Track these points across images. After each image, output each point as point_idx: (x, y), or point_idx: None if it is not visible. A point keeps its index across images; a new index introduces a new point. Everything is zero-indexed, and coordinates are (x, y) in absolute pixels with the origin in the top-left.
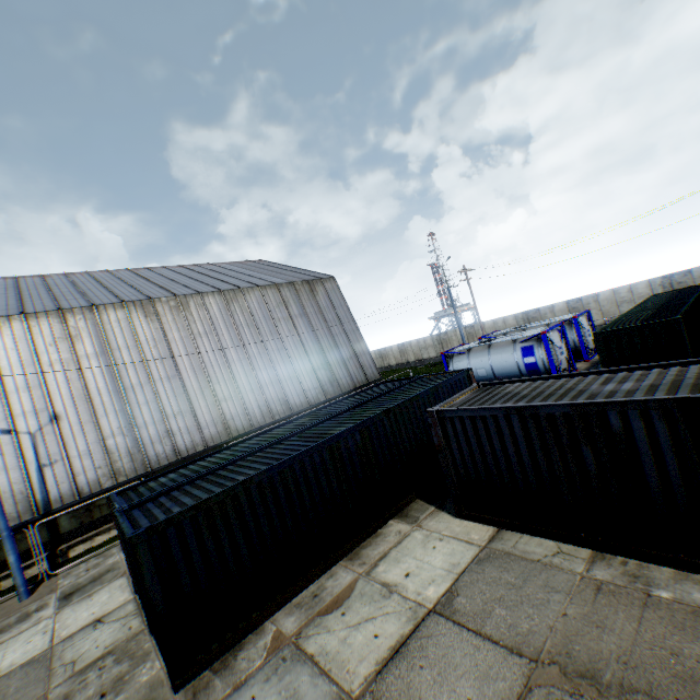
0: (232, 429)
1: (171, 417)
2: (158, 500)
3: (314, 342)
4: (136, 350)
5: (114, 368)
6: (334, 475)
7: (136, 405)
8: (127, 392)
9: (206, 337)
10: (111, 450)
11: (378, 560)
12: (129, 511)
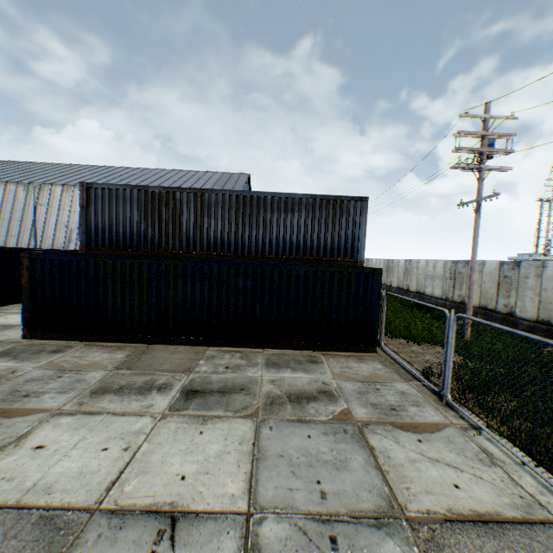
0: None
1: None
2: None
3: None
4: None
5: None
6: None
7: None
8: None
9: None
10: None
11: None
12: None
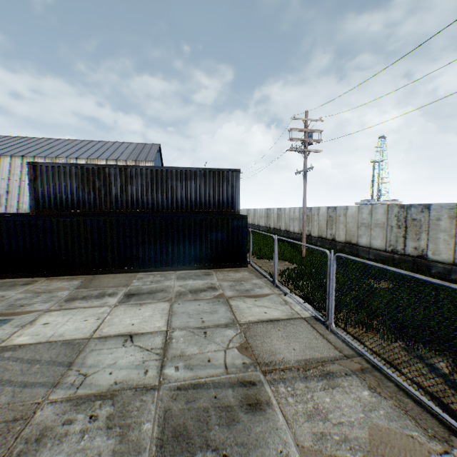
0: None
1: None
2: None
3: None
4: None
5: None
6: None
7: None
8: None
9: None
10: (20, 207)
11: None
12: None
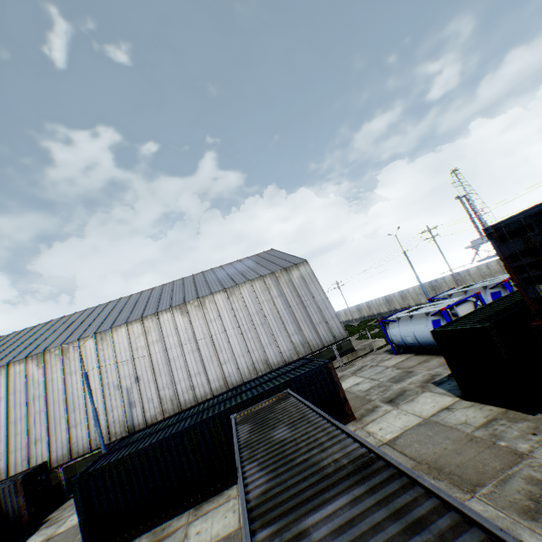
0: (229, 383)
1: (193, 376)
2: (116, 451)
3: (289, 315)
4: (175, 336)
5: (164, 348)
6: (191, 450)
7: (174, 369)
8: (170, 362)
9: (214, 322)
10: (161, 397)
11: (201, 514)
12: (103, 456)
